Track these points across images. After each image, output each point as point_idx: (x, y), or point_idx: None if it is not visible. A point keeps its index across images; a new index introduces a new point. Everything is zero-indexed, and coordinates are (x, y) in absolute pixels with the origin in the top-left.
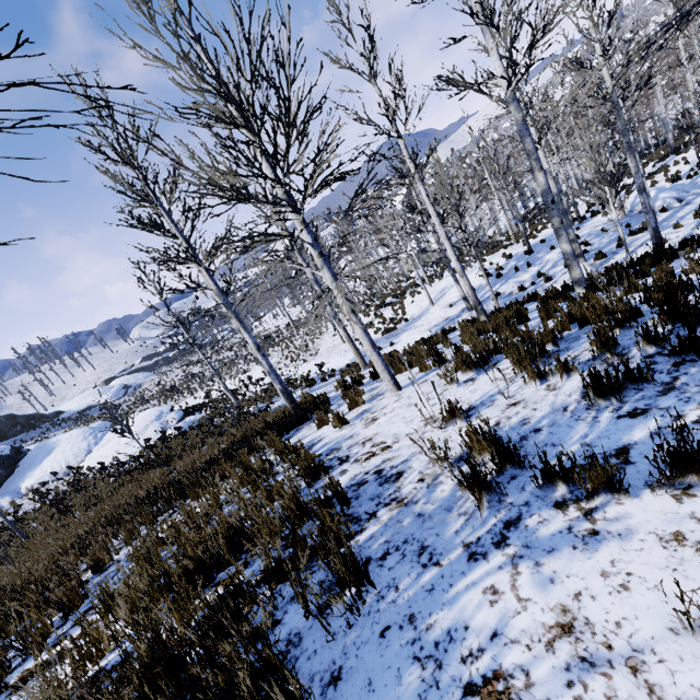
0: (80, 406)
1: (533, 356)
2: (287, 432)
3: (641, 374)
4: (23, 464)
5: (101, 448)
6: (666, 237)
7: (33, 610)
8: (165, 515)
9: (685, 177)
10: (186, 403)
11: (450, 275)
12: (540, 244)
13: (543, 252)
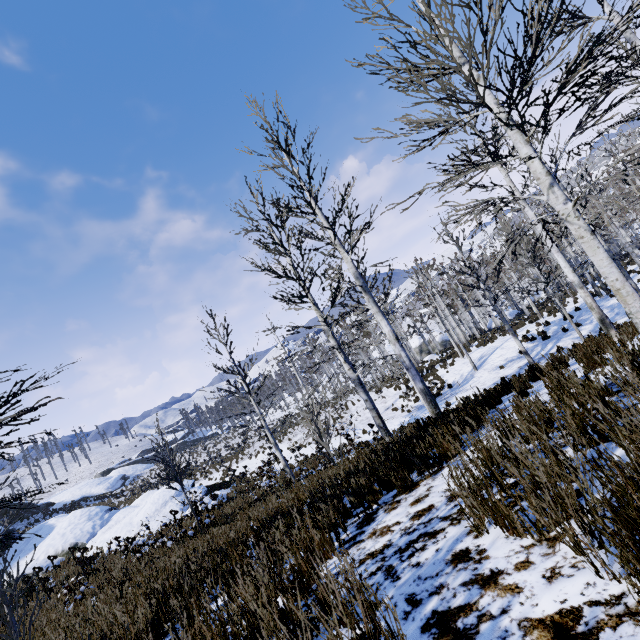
0: (74, 496)
1: None
2: None
3: None
4: (11, 551)
5: (107, 531)
6: None
7: None
8: (350, 523)
9: None
10: (200, 484)
11: (478, 348)
12: (575, 312)
13: (585, 314)
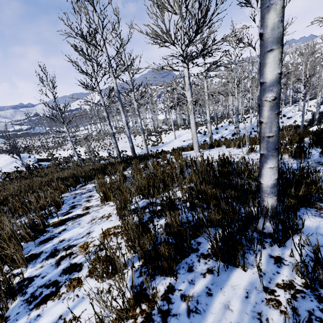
0: None
1: None
2: (138, 163)
3: None
4: None
5: None
6: None
7: (20, 209)
8: (79, 185)
9: None
10: (34, 157)
11: (182, 130)
12: (221, 127)
13: (222, 130)
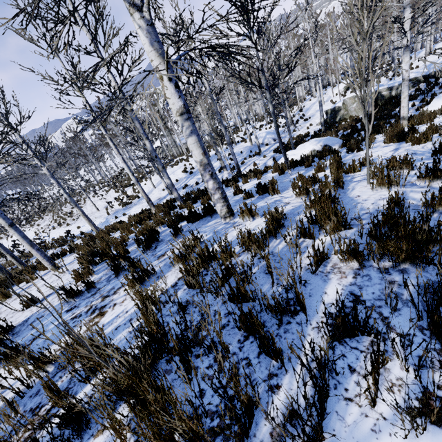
0: None
1: (99, 258)
2: None
3: (92, 285)
4: None
5: None
6: (258, 162)
7: None
8: None
9: (282, 126)
10: None
11: (170, 168)
12: (215, 155)
13: (214, 160)
